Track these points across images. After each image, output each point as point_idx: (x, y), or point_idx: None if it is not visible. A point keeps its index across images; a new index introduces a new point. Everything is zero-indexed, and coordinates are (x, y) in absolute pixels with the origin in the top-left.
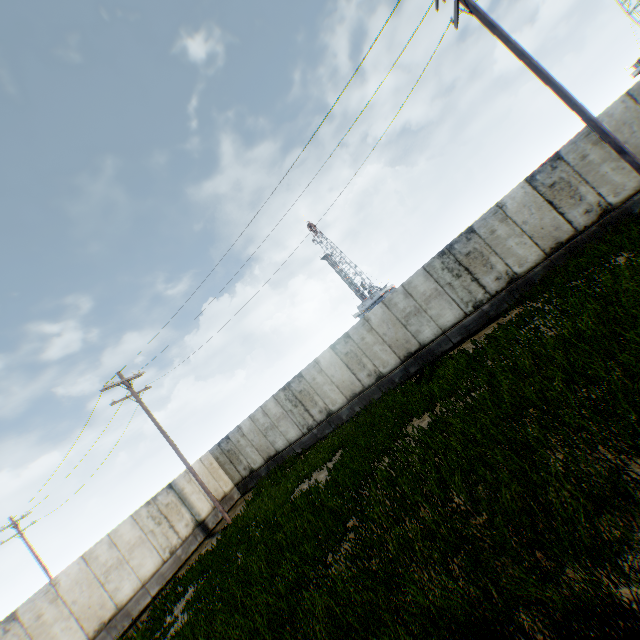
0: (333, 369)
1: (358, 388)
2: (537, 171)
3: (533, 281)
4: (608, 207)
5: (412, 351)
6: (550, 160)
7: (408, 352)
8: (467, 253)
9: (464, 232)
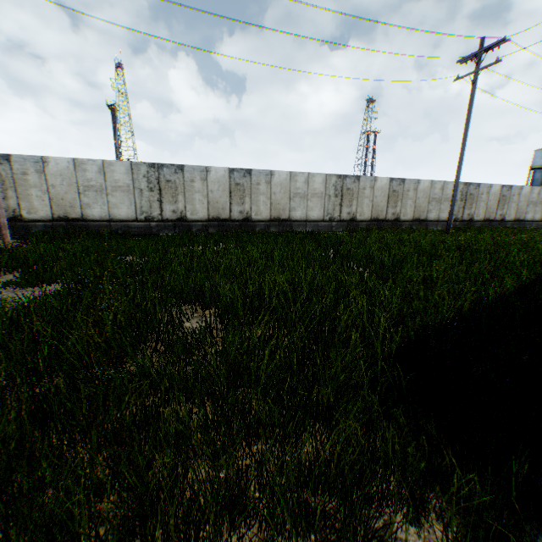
0: (217, 186)
1: (225, 215)
2: (395, 179)
3: (359, 227)
4: (399, 219)
5: (281, 218)
6: (401, 180)
7: (279, 217)
8: (348, 188)
9: (356, 176)
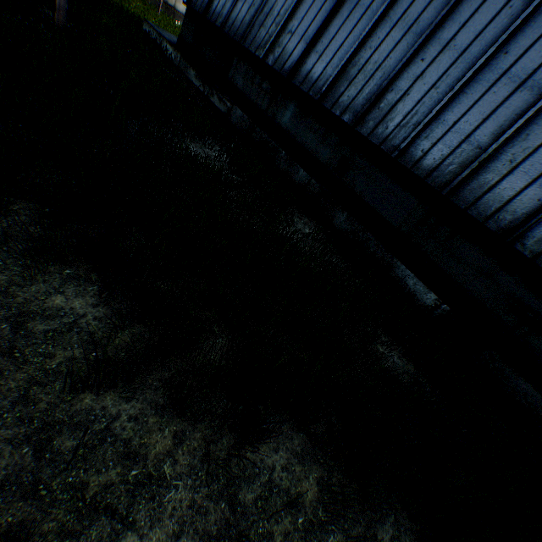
0: None
1: None
2: None
3: None
4: None
5: None
6: None
7: None
8: None
9: None
